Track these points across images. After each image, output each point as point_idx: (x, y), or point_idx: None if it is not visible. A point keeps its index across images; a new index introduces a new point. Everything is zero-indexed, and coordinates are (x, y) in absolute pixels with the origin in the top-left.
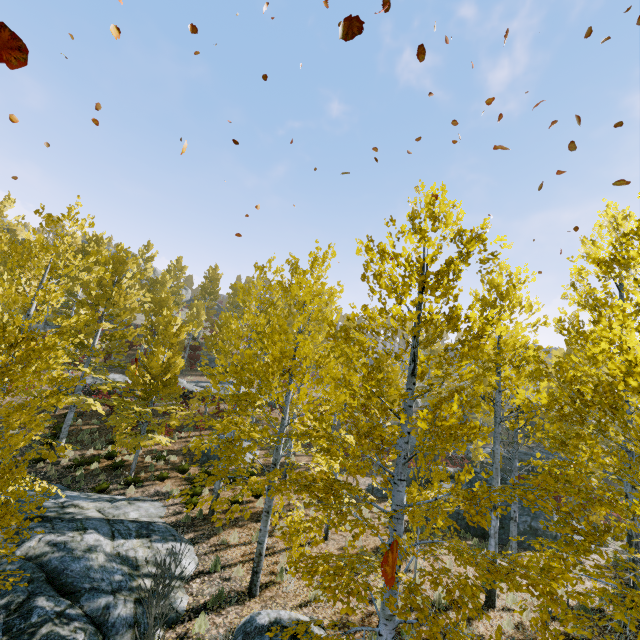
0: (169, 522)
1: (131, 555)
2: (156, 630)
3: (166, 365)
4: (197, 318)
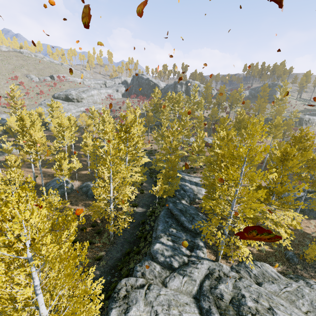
0: (201, 183)
1: (193, 188)
2: (195, 199)
3: (199, 146)
4: (214, 114)
